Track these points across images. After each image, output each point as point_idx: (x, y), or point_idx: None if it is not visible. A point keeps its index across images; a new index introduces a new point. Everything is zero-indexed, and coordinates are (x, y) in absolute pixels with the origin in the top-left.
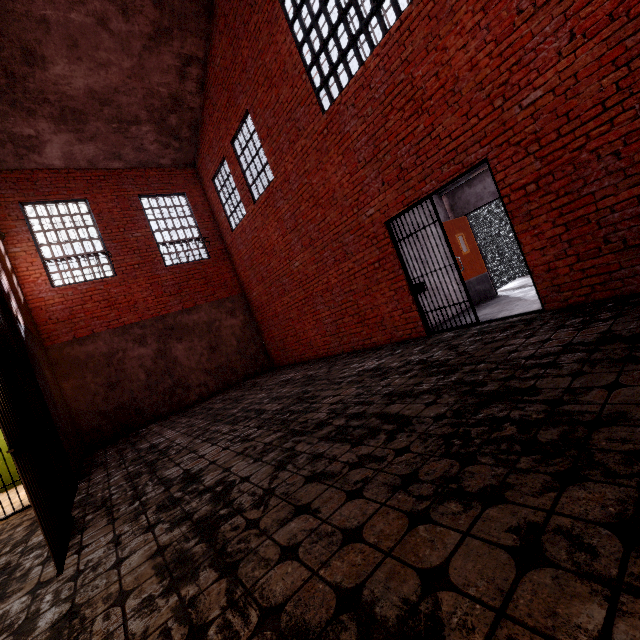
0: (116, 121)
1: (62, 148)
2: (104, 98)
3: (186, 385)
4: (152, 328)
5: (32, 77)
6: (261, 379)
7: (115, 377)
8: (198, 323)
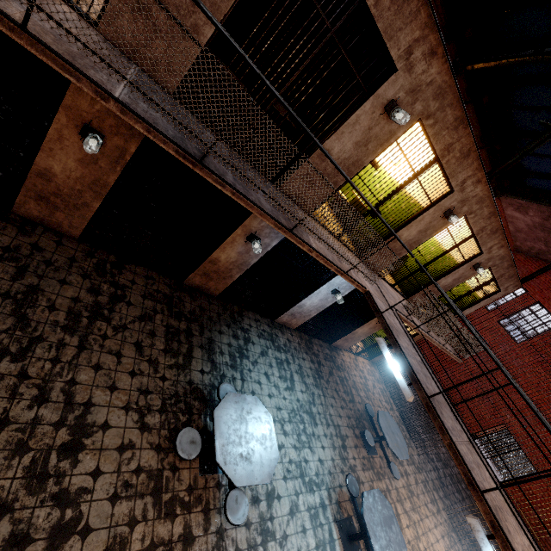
0: (546, 240)
1: (520, 218)
2: None
3: None
4: None
5: None
6: None
7: None
8: None
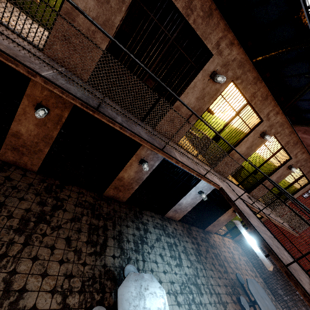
0: None
1: (308, 137)
2: None
3: None
4: None
5: None
6: None
7: None
8: None
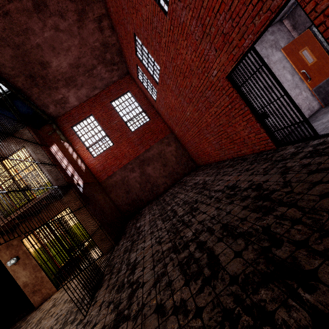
0: (86, 72)
1: (74, 96)
2: (76, 65)
3: (157, 185)
4: (135, 163)
5: (49, 73)
6: (189, 178)
7: (127, 188)
8: (154, 155)
